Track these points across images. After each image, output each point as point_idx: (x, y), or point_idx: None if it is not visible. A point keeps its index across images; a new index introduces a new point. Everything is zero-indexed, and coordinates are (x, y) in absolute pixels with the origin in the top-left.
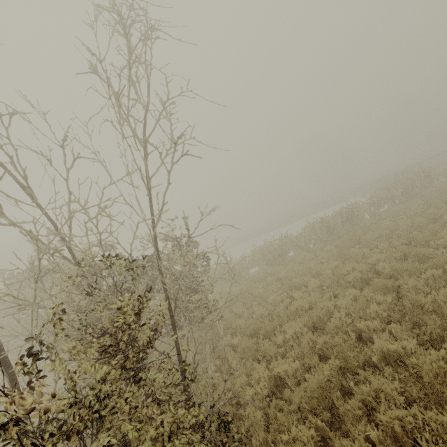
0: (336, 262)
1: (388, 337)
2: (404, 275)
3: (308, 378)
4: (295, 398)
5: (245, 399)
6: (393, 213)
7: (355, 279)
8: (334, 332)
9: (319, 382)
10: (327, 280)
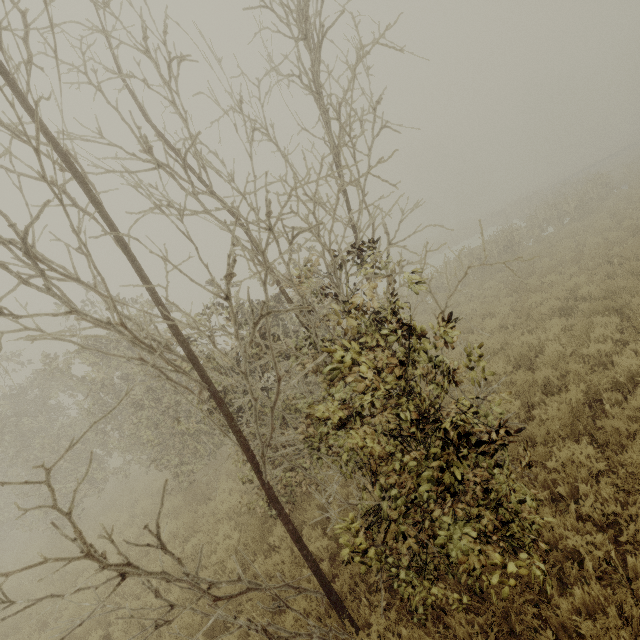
0: (511, 298)
1: (634, 356)
2: (624, 293)
3: (538, 414)
4: (539, 431)
5: (509, 422)
6: (571, 233)
7: (551, 310)
8: (554, 364)
9: (570, 407)
10: (509, 317)
